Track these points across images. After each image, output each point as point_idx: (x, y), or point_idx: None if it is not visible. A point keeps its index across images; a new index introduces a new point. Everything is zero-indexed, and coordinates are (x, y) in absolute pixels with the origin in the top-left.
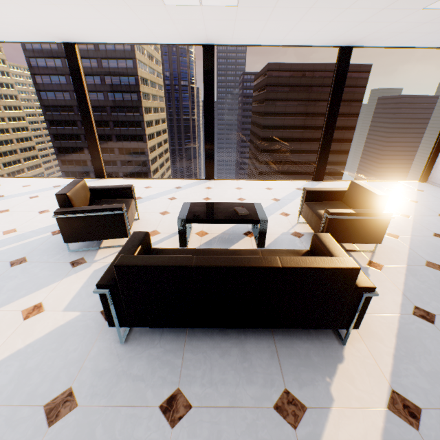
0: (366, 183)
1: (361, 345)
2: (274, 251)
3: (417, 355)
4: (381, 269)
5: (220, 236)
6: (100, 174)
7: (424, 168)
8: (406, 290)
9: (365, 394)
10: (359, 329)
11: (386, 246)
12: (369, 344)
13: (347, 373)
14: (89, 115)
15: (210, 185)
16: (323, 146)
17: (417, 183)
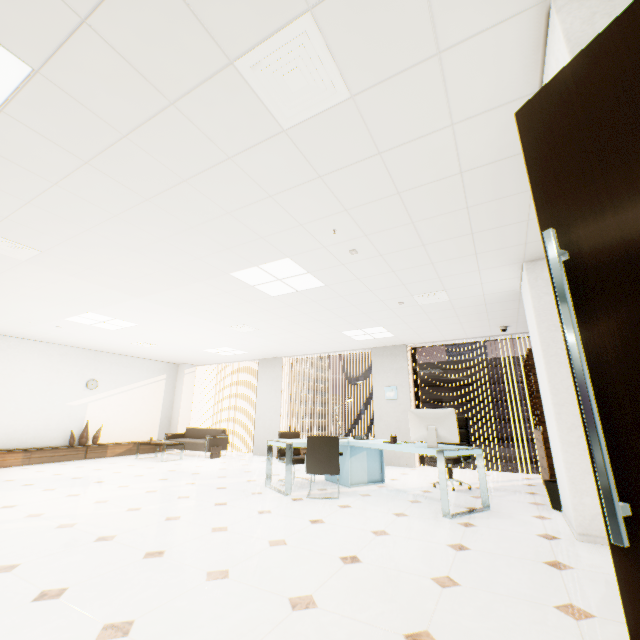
0: None
1: None
2: None
3: None
4: None
5: None
6: None
7: None
8: None
9: None
10: None
11: None
12: None
13: None
14: None
15: None
16: None
17: None
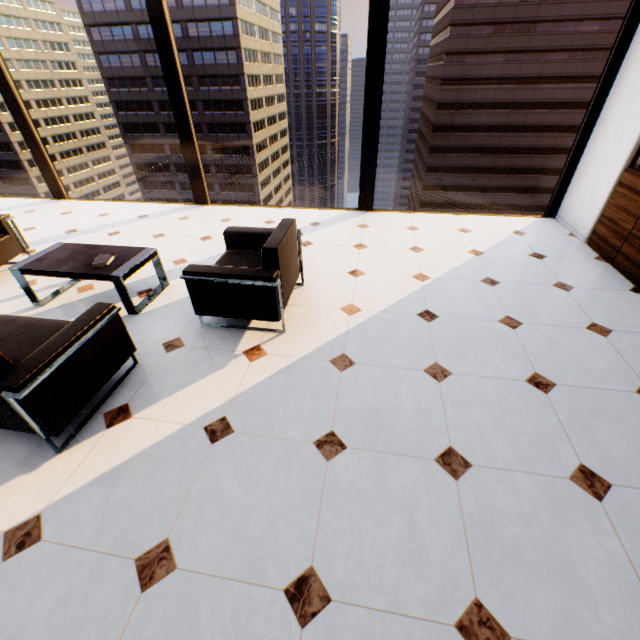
0: (440, 218)
1: (80, 457)
2: (49, 323)
3: (131, 479)
4: (255, 360)
5: (104, 293)
6: (58, 193)
7: (553, 193)
8: (246, 393)
9: (2, 513)
10: (105, 437)
11: (315, 326)
12: (91, 458)
13: (16, 487)
14: (16, 103)
15: (192, 213)
16: (365, 150)
17: (536, 219)
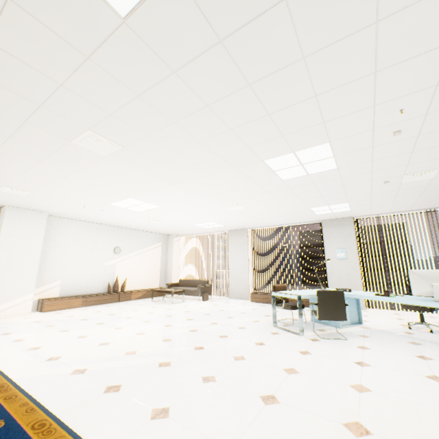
0: None
1: None
2: None
3: None
4: None
5: None
6: None
7: None
8: None
9: None
10: None
11: None
12: None
13: None
14: None
15: None
16: None
17: None
